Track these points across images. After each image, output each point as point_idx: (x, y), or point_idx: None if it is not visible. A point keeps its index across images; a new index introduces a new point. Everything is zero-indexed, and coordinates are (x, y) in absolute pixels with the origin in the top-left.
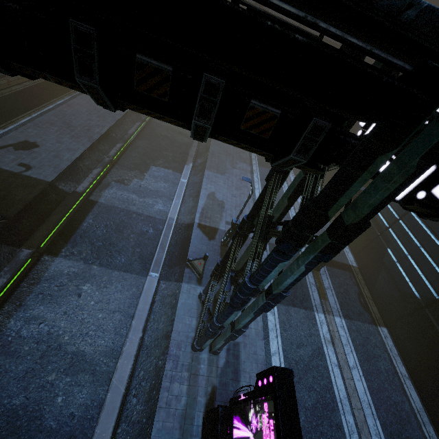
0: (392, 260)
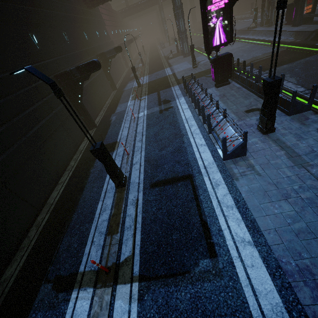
0: None
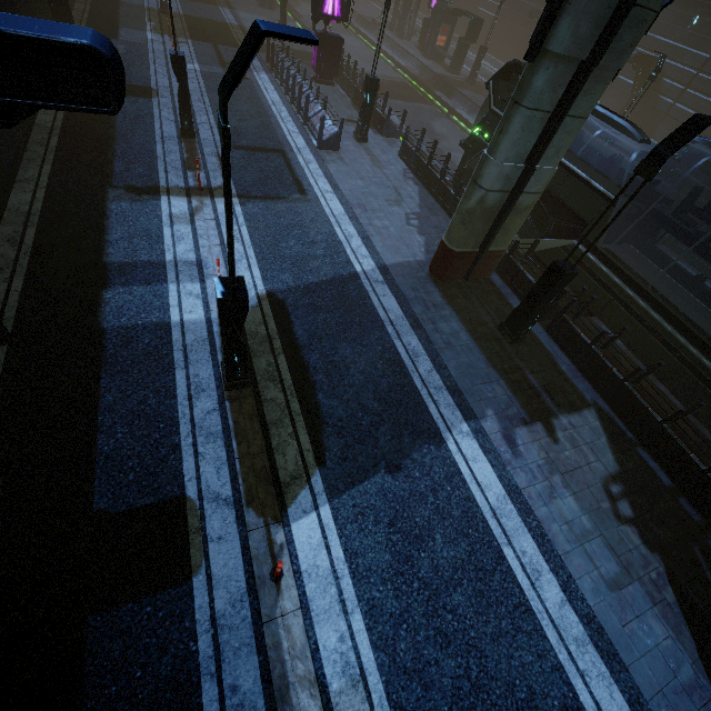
0: (482, 12)
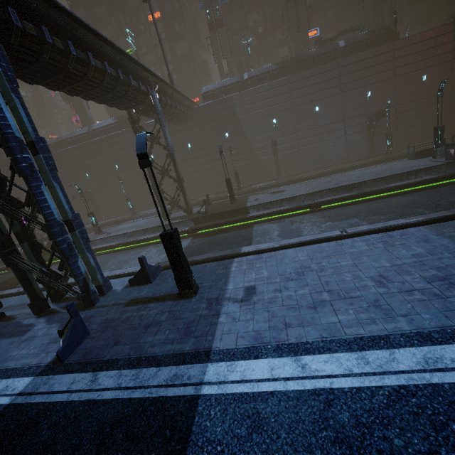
0: None
